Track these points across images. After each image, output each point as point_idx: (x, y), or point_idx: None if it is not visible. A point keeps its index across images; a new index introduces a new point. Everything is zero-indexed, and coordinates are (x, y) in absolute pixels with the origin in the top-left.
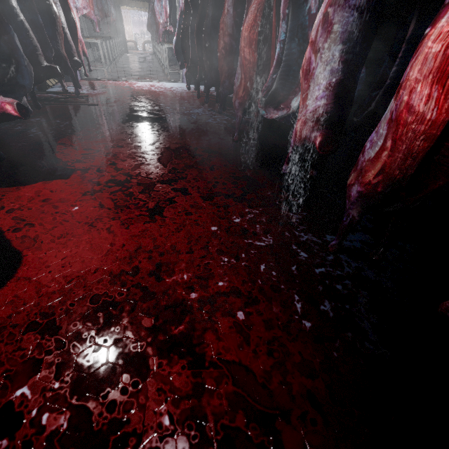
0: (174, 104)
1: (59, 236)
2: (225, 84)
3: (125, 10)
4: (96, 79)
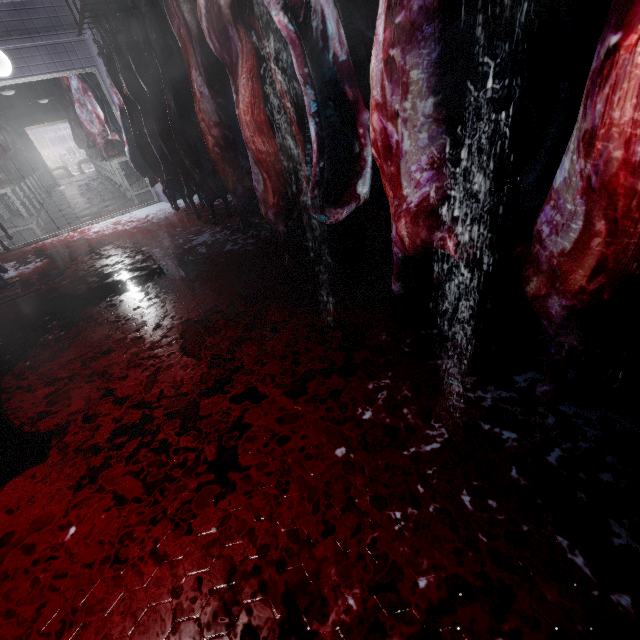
0: (163, 241)
1: (57, 627)
2: (234, 192)
3: (33, 130)
4: (24, 245)
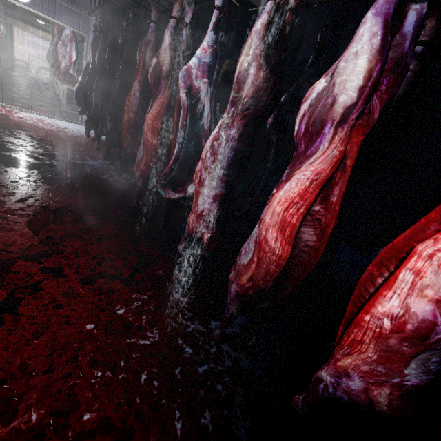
0: (65, 150)
1: None
2: (126, 150)
3: (20, 30)
4: None
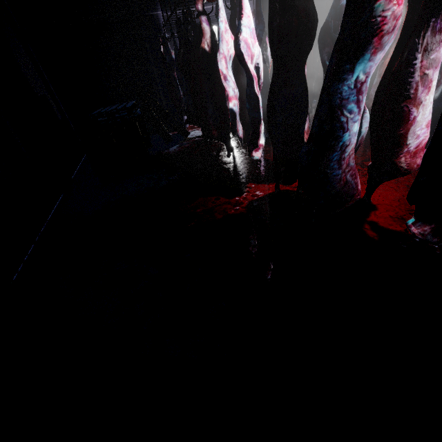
0: None
1: None
2: None
3: None
4: None
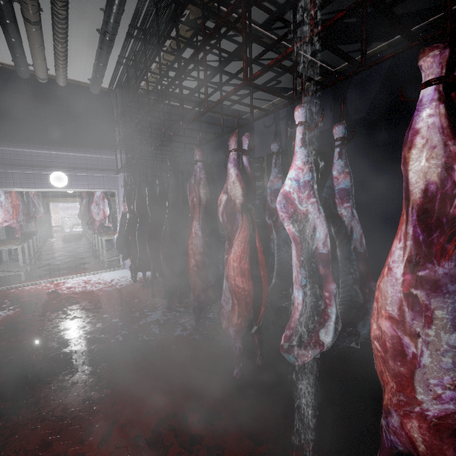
0: (122, 311)
1: None
2: (200, 297)
3: (53, 203)
4: (6, 288)
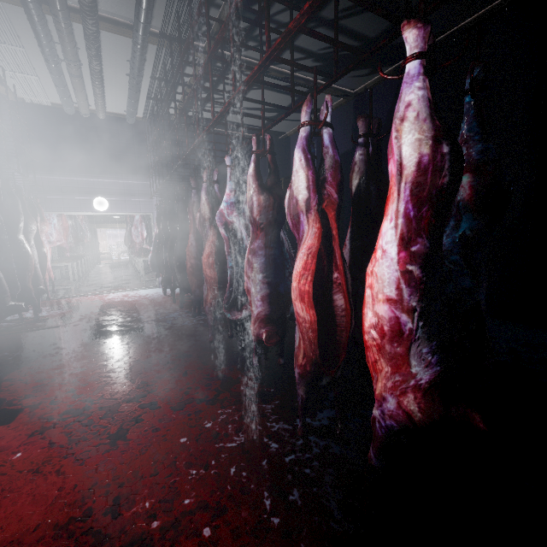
0: (148, 312)
1: None
2: (196, 292)
3: (101, 229)
4: (60, 298)
